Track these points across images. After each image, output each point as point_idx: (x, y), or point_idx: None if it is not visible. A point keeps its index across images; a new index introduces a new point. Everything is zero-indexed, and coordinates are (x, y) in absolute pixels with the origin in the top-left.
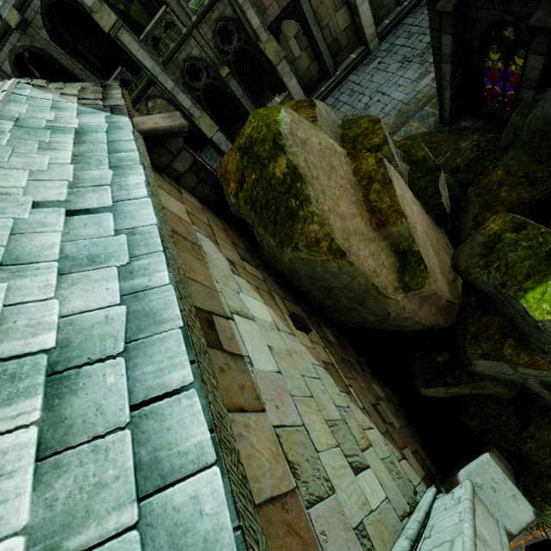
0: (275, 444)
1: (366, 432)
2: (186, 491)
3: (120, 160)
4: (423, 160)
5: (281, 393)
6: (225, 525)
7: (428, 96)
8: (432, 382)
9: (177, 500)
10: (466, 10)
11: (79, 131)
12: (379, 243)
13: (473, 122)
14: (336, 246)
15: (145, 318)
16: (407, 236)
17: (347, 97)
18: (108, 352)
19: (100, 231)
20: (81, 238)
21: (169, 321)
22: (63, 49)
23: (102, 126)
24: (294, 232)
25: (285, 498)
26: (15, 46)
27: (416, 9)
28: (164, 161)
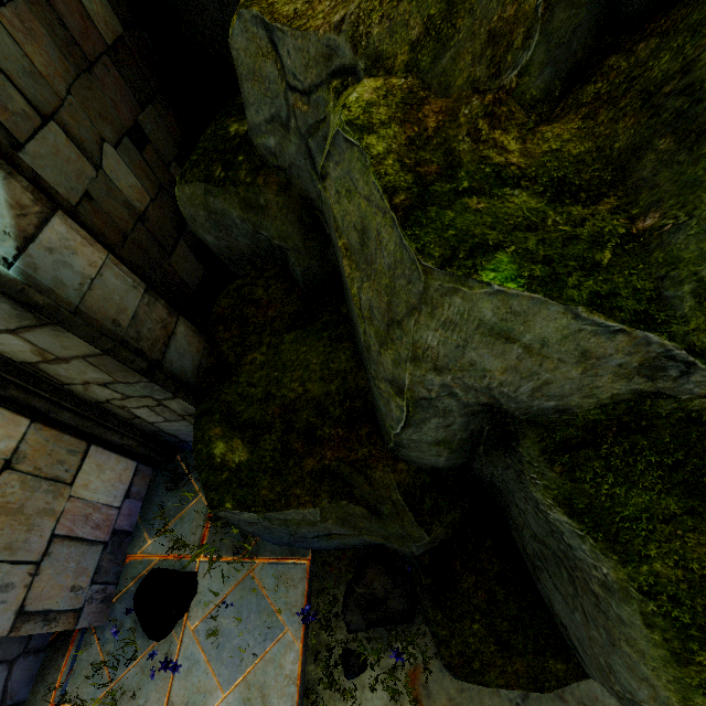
0: None
1: None
2: None
3: None
4: None
5: None
6: None
7: None
8: (193, 169)
9: None
10: None
11: None
12: None
13: None
14: None
15: None
16: None
17: None
18: None
19: None
20: None
21: None
22: None
23: None
24: None
25: None
26: None
27: None
28: None
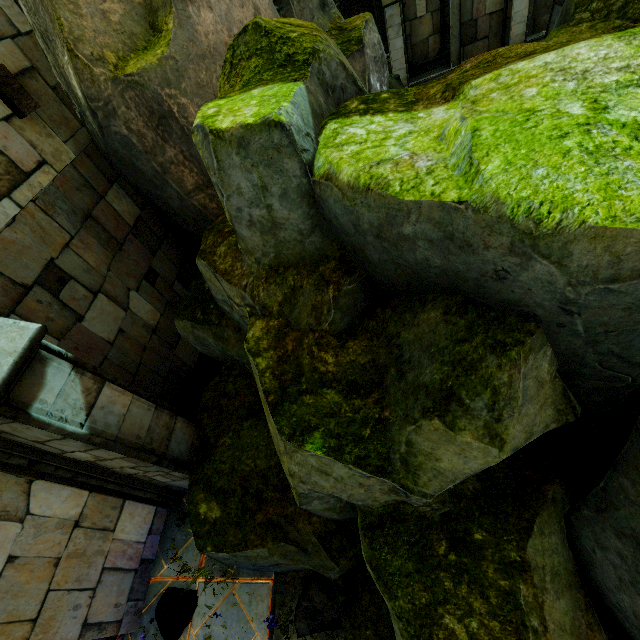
0: None
1: None
2: None
3: None
4: (352, 29)
5: None
6: None
7: None
8: (184, 311)
9: None
10: None
11: None
12: None
13: None
14: None
15: None
16: None
17: None
18: None
19: None
20: None
21: None
22: None
23: None
24: None
25: None
26: None
27: None
28: None
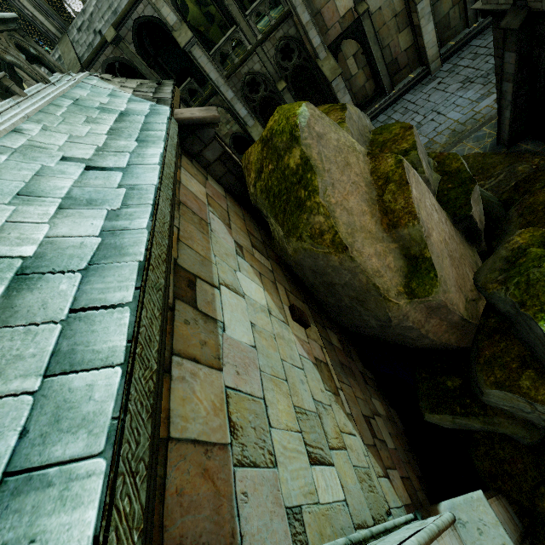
0: (220, 400)
1: (343, 435)
2: (86, 379)
3: (147, 136)
4: (457, 171)
5: (248, 363)
6: (106, 412)
7: (487, 117)
8: (438, 408)
9: (75, 384)
10: (534, 27)
11: (124, 113)
12: (388, 244)
13: (535, 145)
14: (339, 240)
15: (113, 250)
16: (419, 240)
17: (400, 115)
18: (70, 267)
19: (106, 183)
20: (88, 186)
21: (131, 255)
22: (145, 61)
23: (143, 111)
24: (299, 222)
25: (211, 447)
26: (108, 57)
27: (486, 30)
28: (196, 149)
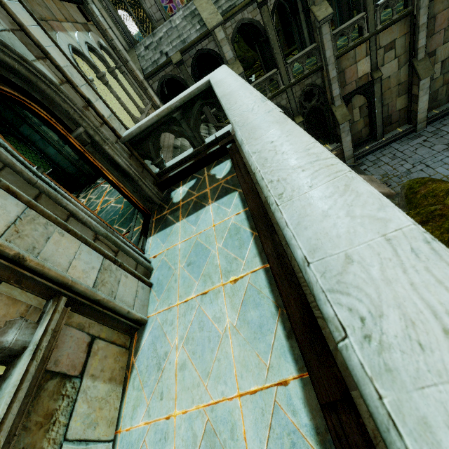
0: None
1: None
2: None
3: None
4: None
5: None
6: None
7: None
8: None
9: None
10: None
11: None
12: None
13: None
14: None
15: None
16: None
17: (389, 159)
18: None
19: None
20: None
21: None
22: (195, 82)
23: None
24: None
25: None
26: (167, 73)
27: None
28: None
